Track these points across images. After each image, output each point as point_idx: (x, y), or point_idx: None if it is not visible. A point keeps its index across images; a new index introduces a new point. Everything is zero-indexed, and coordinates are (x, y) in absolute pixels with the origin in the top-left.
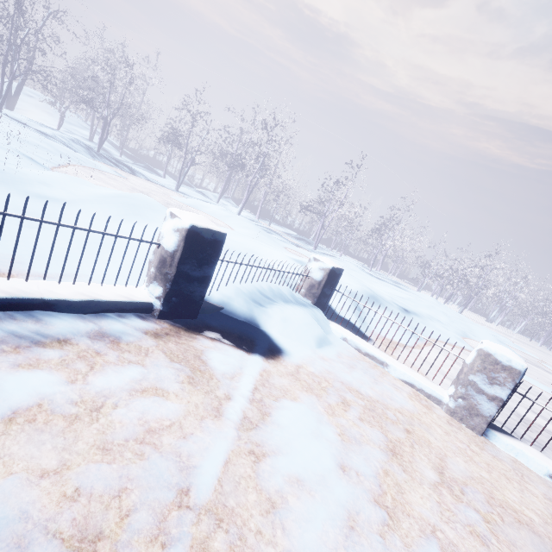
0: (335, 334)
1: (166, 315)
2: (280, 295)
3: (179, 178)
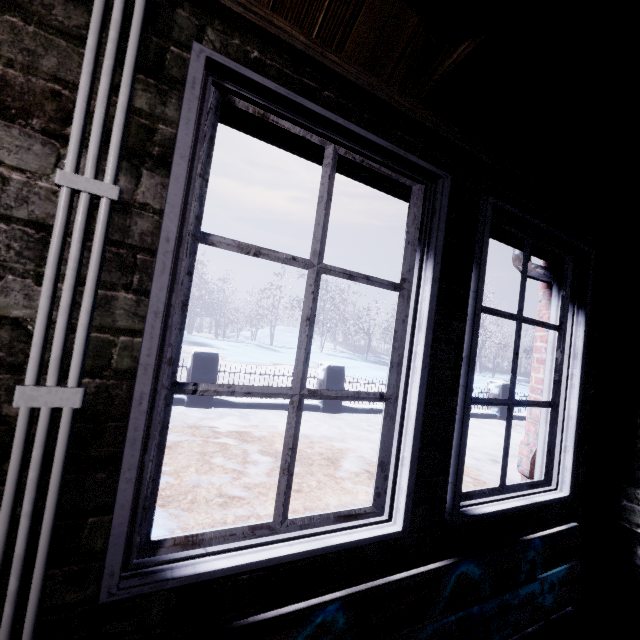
0: None
1: None
2: None
3: None
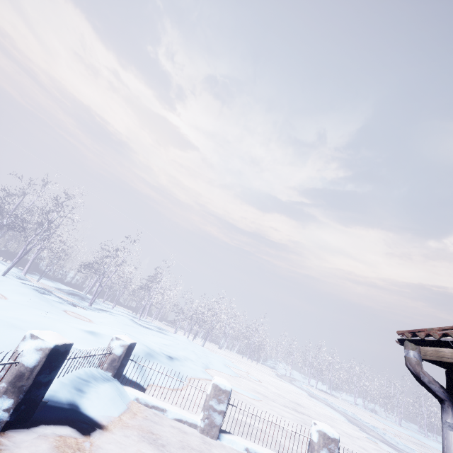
0: (130, 396)
1: (10, 424)
2: (93, 375)
3: None
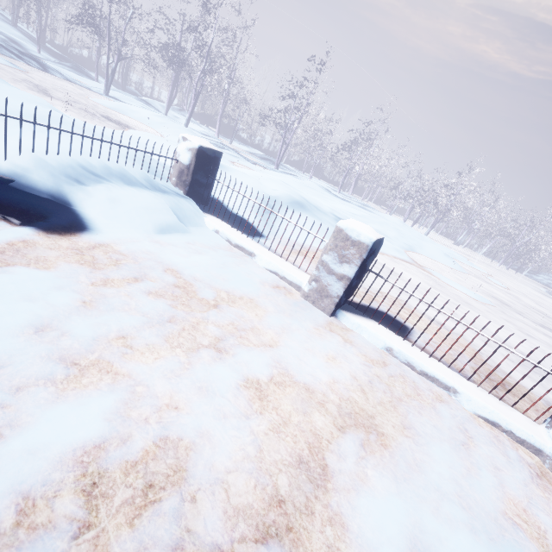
0: (208, 227)
1: None
2: (122, 176)
3: (107, 78)
